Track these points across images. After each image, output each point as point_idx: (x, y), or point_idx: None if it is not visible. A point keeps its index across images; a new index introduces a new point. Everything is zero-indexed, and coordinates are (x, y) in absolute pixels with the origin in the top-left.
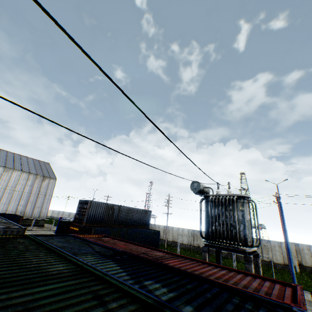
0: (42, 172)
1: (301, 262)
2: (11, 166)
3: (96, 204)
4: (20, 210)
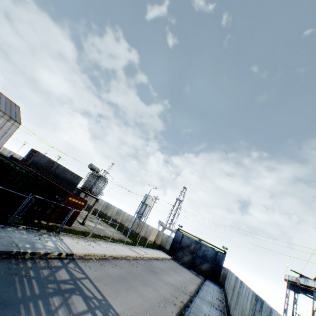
0: (11, 113)
1: (156, 241)
2: None
3: (42, 155)
4: None
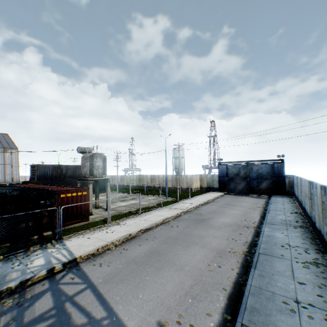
0: (2, 144)
1: (202, 186)
2: None
3: (43, 166)
4: None
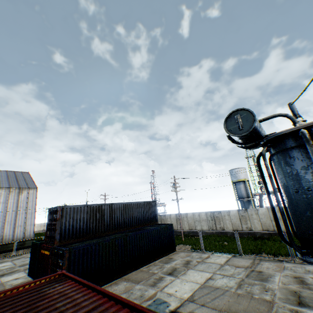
0: (18, 184)
1: None
2: None
3: (72, 209)
4: None
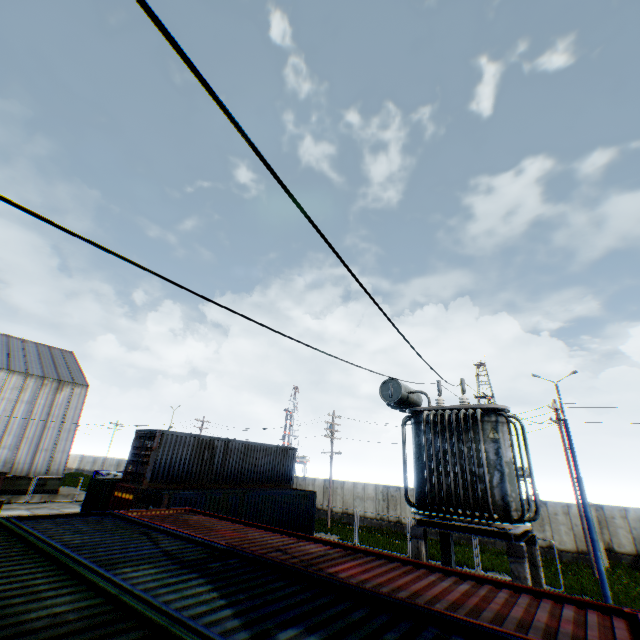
0: (57, 373)
1: (611, 545)
2: None
3: (174, 437)
4: (3, 459)
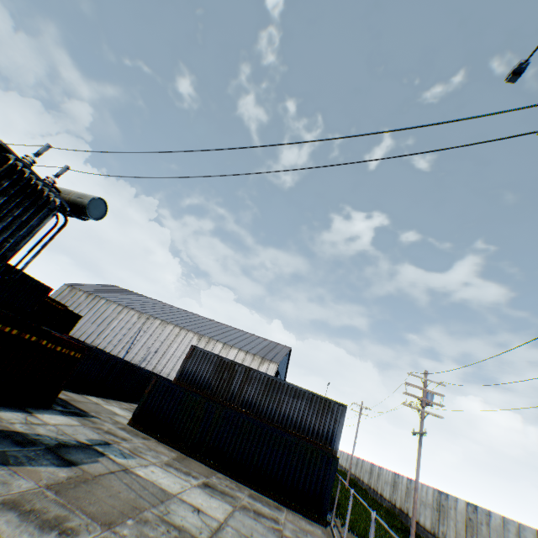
0: (265, 354)
1: None
2: (231, 344)
3: (202, 353)
4: None
